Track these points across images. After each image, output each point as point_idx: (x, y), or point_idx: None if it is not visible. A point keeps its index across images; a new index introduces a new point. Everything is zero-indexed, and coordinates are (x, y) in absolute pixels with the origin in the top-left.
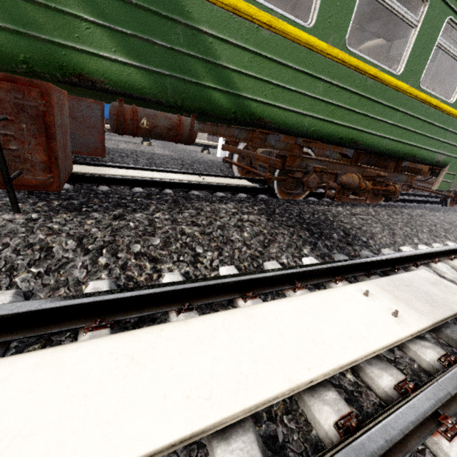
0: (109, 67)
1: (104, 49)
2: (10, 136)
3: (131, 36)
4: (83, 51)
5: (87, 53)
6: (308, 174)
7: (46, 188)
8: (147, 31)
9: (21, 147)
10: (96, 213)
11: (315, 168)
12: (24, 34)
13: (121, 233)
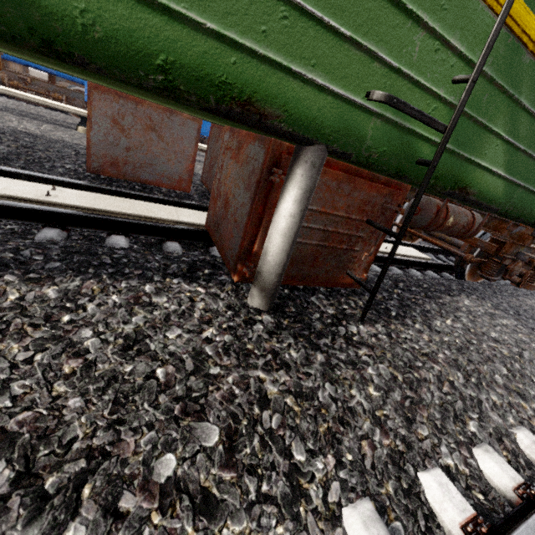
0: (488, 180)
1: (495, 164)
2: (360, 238)
3: (519, 151)
4: (482, 166)
5: (482, 168)
6: (515, 262)
7: (352, 285)
8: (532, 146)
9: (362, 248)
10: (407, 320)
11: (531, 259)
12: (454, 153)
13: (469, 357)
